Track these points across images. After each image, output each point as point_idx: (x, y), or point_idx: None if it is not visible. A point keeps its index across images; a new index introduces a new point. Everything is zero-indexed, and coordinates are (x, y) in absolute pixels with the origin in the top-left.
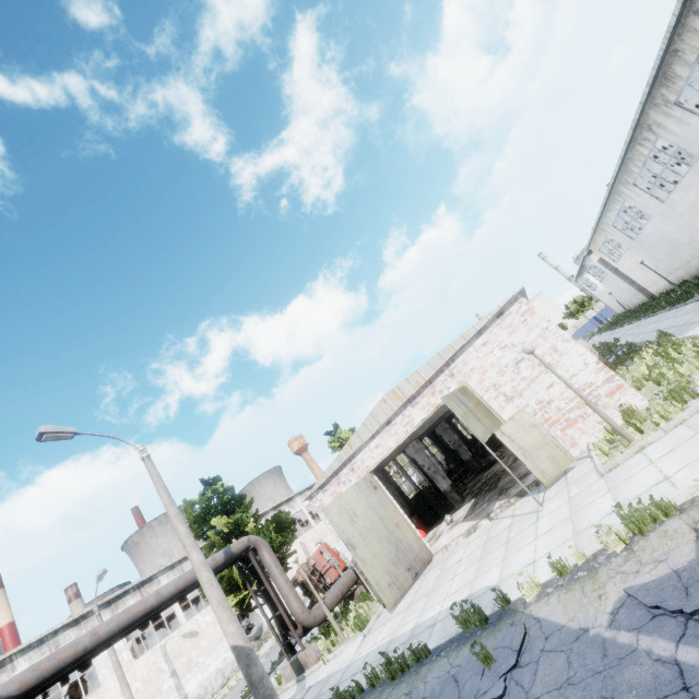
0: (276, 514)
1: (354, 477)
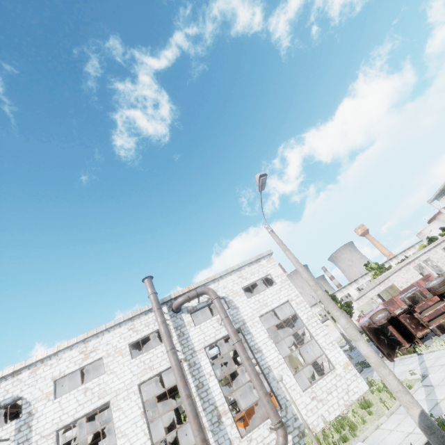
0: (346, 302)
1: (366, 299)
